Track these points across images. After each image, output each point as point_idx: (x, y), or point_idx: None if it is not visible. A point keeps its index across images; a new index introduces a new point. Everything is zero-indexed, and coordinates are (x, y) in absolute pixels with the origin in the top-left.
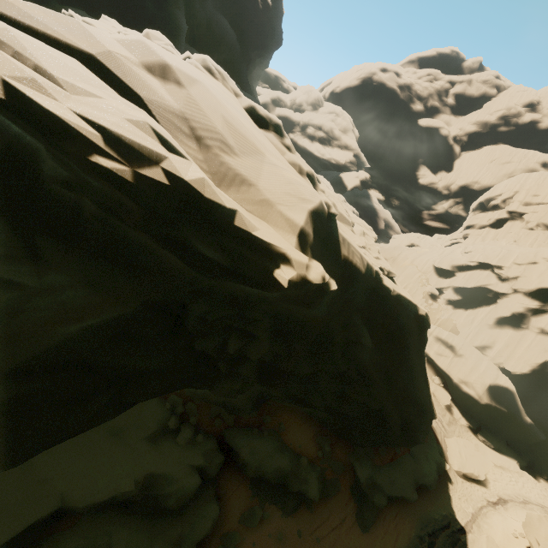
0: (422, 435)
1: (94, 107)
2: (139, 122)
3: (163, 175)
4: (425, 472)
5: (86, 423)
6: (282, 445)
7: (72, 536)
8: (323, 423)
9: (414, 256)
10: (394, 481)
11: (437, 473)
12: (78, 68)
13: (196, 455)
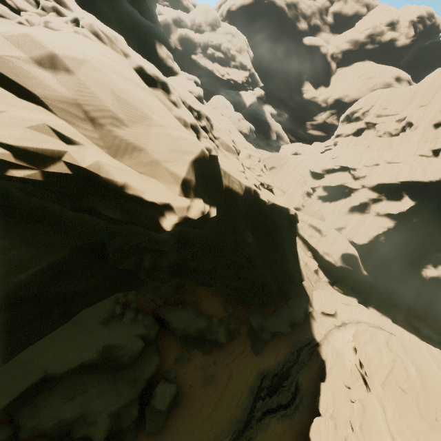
0: (293, 293)
1: None
2: (39, 125)
3: (65, 167)
4: (297, 314)
5: (46, 330)
6: (199, 313)
7: (57, 390)
8: (227, 294)
9: (296, 163)
10: (276, 323)
11: (304, 314)
12: None
13: (139, 328)
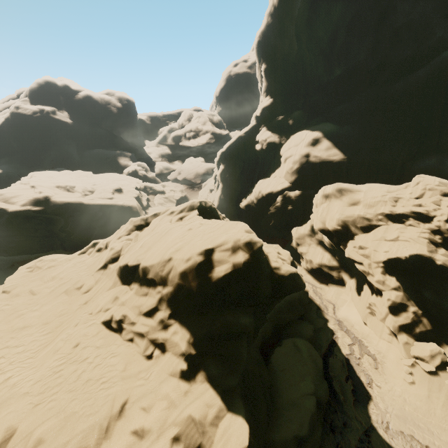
0: None
1: None
2: None
3: None
4: None
5: None
6: None
7: None
8: None
9: None
10: None
11: None
12: None
13: None
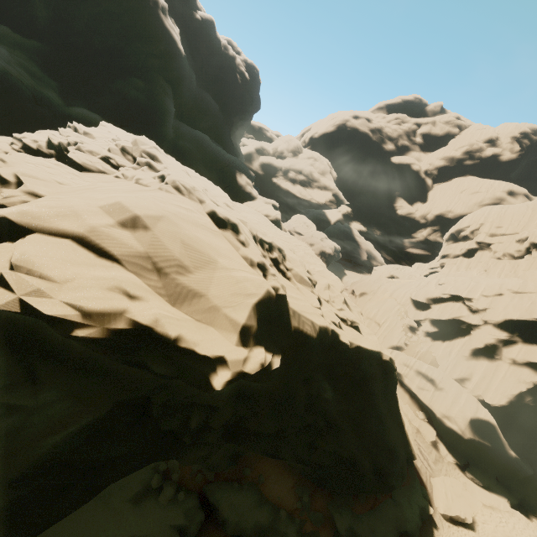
0: (397, 480)
1: (78, 288)
2: (110, 283)
3: (125, 322)
4: (408, 518)
5: (65, 511)
6: (261, 498)
7: None
8: (301, 472)
9: (393, 289)
10: (374, 530)
11: (420, 518)
12: (69, 251)
13: (177, 515)
